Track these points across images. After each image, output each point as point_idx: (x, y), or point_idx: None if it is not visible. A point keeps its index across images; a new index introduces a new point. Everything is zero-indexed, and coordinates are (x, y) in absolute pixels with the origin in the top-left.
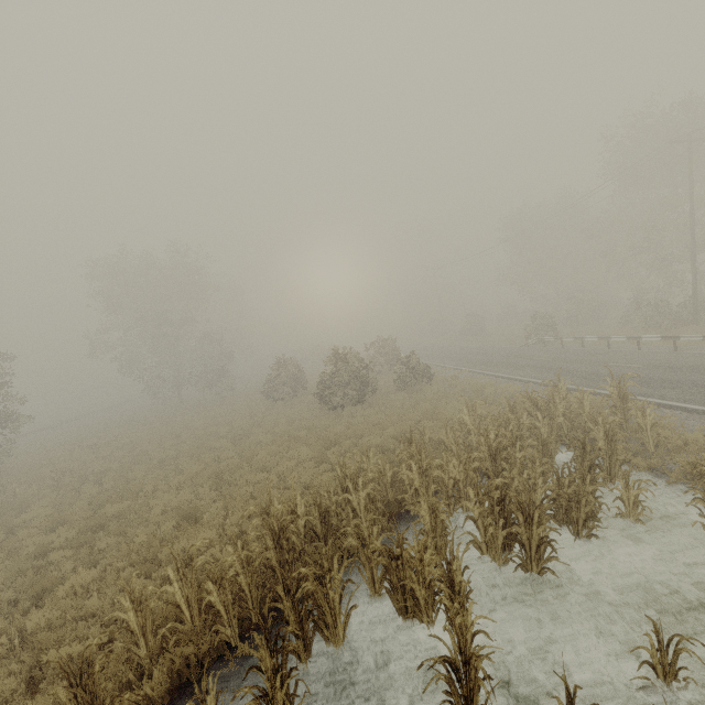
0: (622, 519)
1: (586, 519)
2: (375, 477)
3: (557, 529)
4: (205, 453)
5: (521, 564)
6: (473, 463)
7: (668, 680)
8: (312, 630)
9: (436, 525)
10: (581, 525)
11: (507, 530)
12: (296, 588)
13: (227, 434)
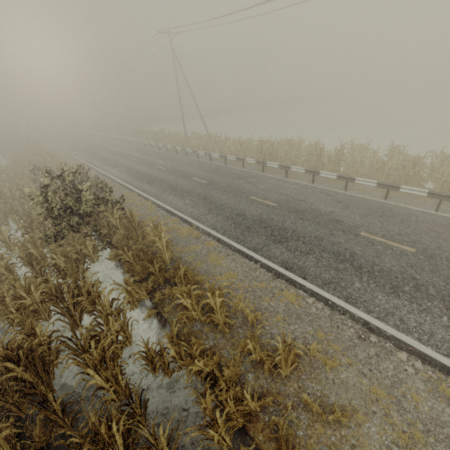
0: None
1: None
2: None
3: None
4: None
5: None
6: None
7: None
8: None
9: None
10: None
11: None
12: None
13: None
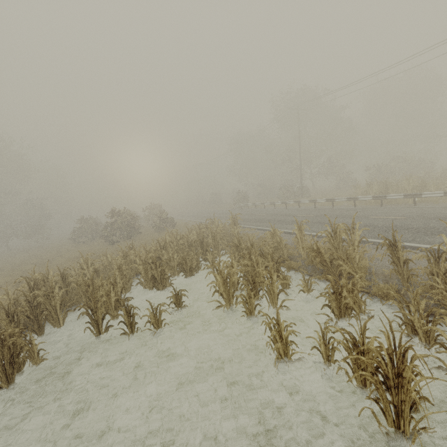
0: (210, 269)
1: (190, 268)
2: (107, 265)
3: (172, 271)
4: (15, 272)
5: (155, 287)
6: (152, 252)
7: (178, 306)
8: (44, 320)
9: (123, 277)
10: (188, 272)
11: (146, 272)
12: (33, 301)
13: (37, 263)
